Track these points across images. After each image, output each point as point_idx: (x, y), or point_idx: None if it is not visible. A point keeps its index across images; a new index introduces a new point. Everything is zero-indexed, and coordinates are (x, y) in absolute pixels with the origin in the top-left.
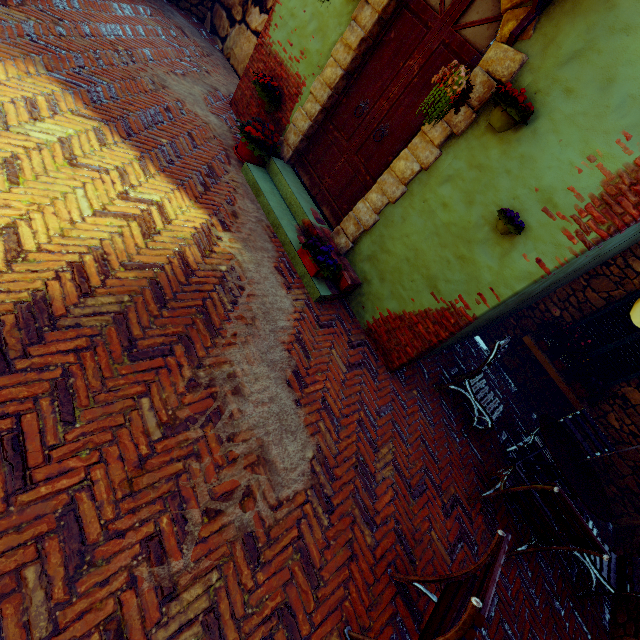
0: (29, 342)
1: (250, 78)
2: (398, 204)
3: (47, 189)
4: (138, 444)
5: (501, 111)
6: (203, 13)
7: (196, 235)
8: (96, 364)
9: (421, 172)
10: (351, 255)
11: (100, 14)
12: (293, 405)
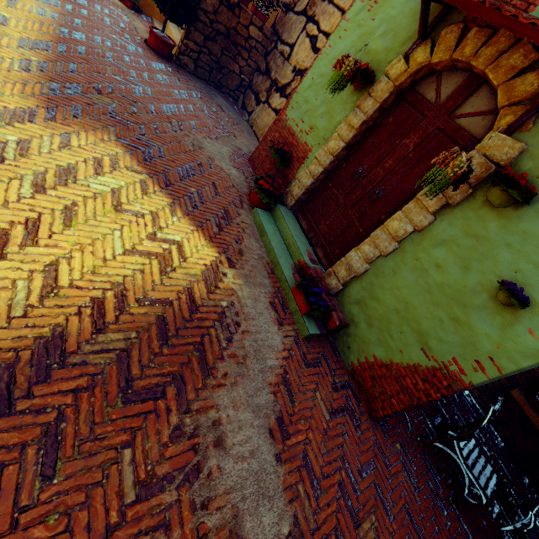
0: (36, 380)
1: (267, 143)
2: (389, 258)
3: (92, 231)
4: (109, 508)
5: (501, 190)
6: (238, 95)
7: (205, 271)
8: (90, 406)
9: (414, 233)
10: (340, 296)
11: (164, 98)
12: (273, 461)
